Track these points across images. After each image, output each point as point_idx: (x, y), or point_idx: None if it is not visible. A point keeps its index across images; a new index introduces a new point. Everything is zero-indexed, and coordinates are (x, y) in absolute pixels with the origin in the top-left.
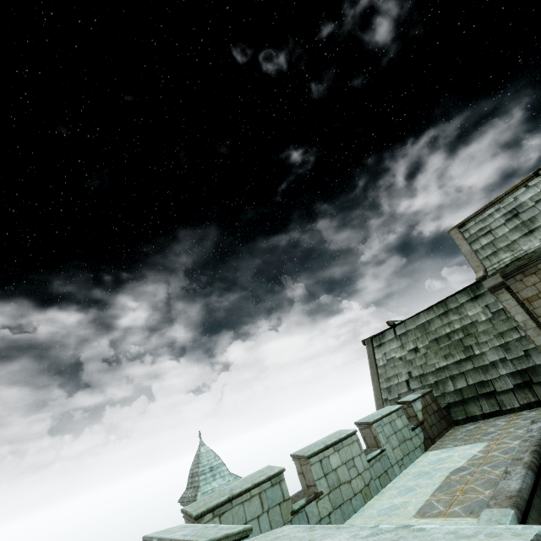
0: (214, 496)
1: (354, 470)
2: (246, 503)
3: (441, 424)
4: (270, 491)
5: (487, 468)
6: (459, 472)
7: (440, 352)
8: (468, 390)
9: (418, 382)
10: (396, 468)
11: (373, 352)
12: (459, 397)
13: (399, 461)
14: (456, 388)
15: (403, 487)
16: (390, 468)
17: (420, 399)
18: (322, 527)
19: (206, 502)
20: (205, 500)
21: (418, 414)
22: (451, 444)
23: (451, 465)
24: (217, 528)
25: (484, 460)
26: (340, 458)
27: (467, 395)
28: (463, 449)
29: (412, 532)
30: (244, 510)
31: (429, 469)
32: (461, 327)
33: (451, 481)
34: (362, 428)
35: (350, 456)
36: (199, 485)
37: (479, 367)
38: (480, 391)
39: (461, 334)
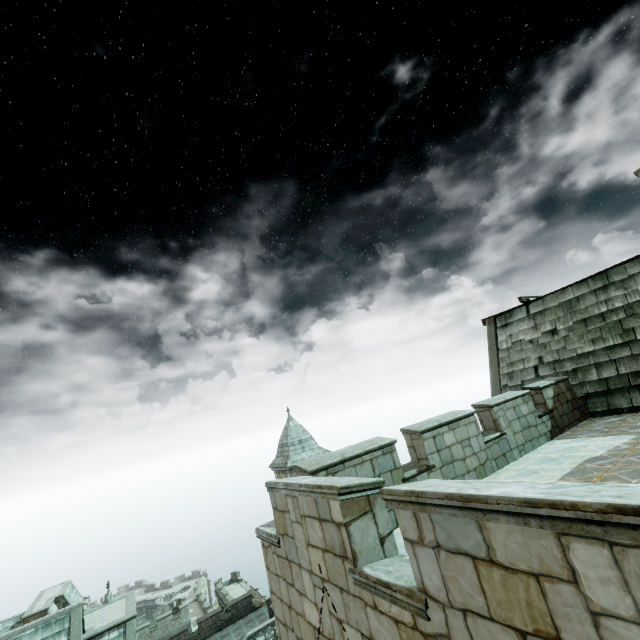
0: (325, 458)
1: (469, 449)
2: (358, 466)
3: (574, 415)
4: (381, 459)
5: (634, 459)
6: (596, 460)
7: (587, 335)
8: (617, 380)
9: (549, 369)
10: (516, 453)
11: (495, 333)
12: (603, 388)
13: (519, 446)
14: (601, 377)
15: (524, 470)
16: (508, 452)
17: (552, 386)
18: (478, 481)
19: (319, 462)
20: (317, 460)
21: (548, 402)
22: (586, 434)
23: (586, 454)
24: (346, 479)
25: (631, 451)
26: (455, 437)
27: (615, 385)
28: (602, 440)
29: (612, 488)
30: (356, 472)
31: (557, 456)
32: (624, 306)
33: (586, 468)
34: (479, 411)
35: (466, 435)
36: (289, 455)
37: (639, 354)
38: (634, 382)
39: (621, 314)
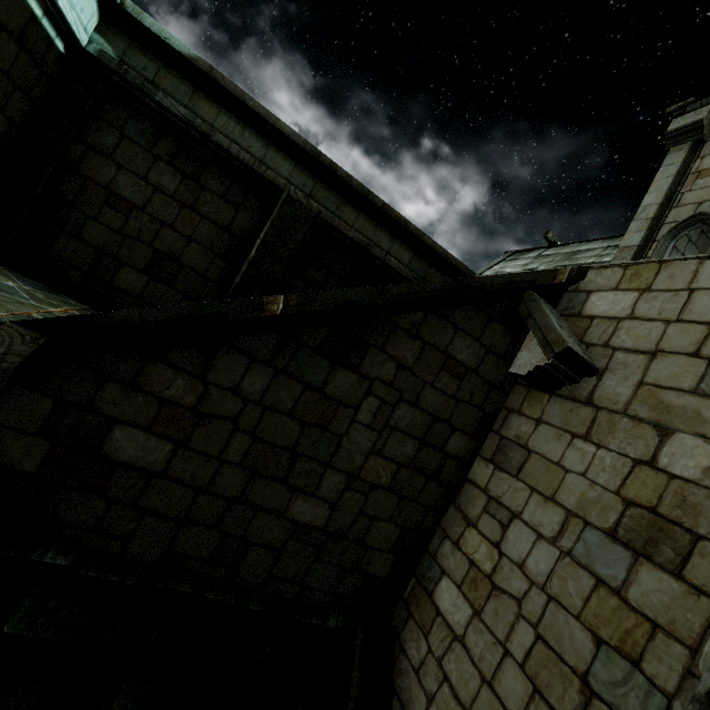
0: None
1: None
2: None
3: None
4: None
5: None
6: None
7: None
8: None
9: None
10: None
11: (497, 262)
12: None
13: None
14: None
15: None
16: None
17: None
18: None
19: None
20: None
21: None
22: None
23: None
24: None
25: None
26: None
27: None
28: None
29: None
30: None
31: None
32: (608, 261)
33: None
34: None
35: None
36: None
37: None
38: None
39: None
